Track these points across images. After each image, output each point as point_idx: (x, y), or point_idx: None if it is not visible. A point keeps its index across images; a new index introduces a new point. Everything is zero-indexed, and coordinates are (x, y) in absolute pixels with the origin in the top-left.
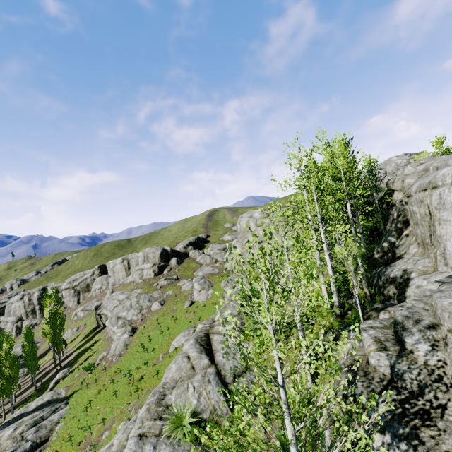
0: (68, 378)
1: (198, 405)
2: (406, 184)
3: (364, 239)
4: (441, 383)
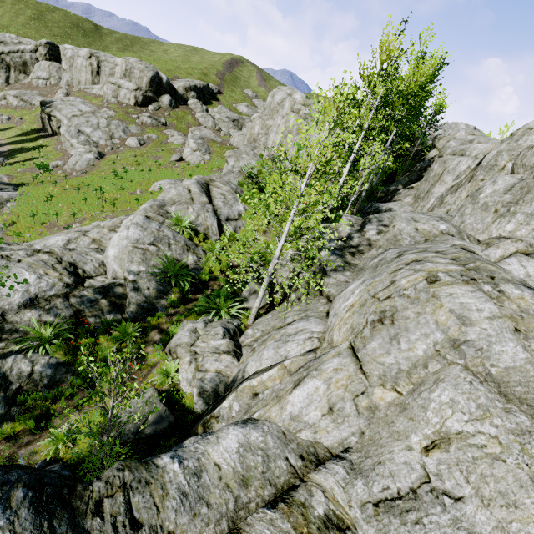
0: (6, 169)
1: (196, 221)
2: (447, 145)
3: (379, 179)
4: (370, 247)
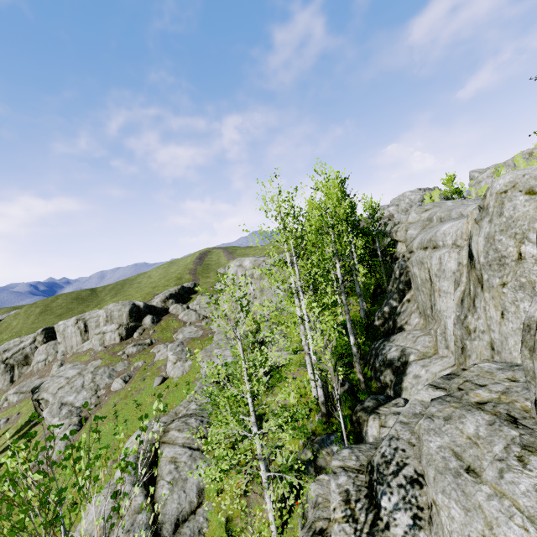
0: None
1: None
2: (409, 236)
3: (366, 299)
4: None
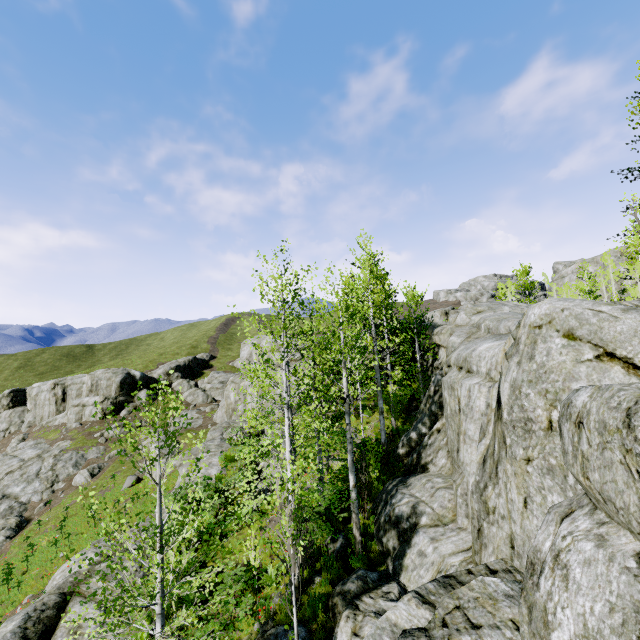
0: None
1: None
2: (450, 344)
3: (396, 414)
4: None
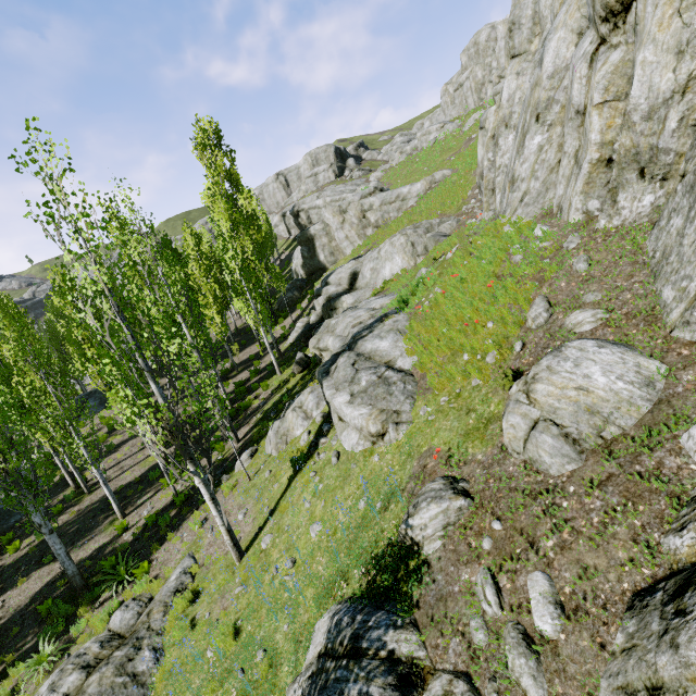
0: None
1: None
2: None
3: None
4: None
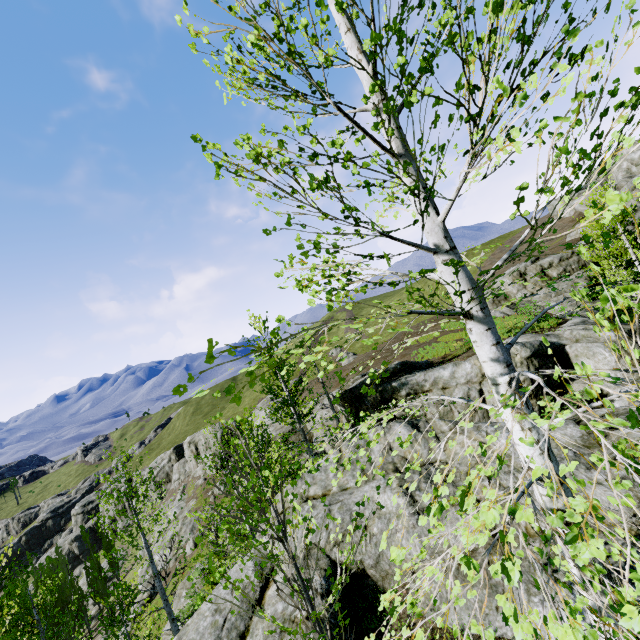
0: None
1: None
2: None
3: None
4: None
